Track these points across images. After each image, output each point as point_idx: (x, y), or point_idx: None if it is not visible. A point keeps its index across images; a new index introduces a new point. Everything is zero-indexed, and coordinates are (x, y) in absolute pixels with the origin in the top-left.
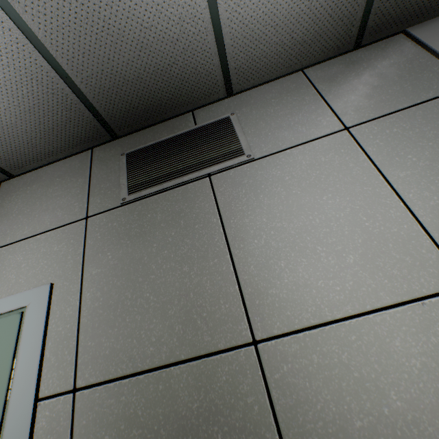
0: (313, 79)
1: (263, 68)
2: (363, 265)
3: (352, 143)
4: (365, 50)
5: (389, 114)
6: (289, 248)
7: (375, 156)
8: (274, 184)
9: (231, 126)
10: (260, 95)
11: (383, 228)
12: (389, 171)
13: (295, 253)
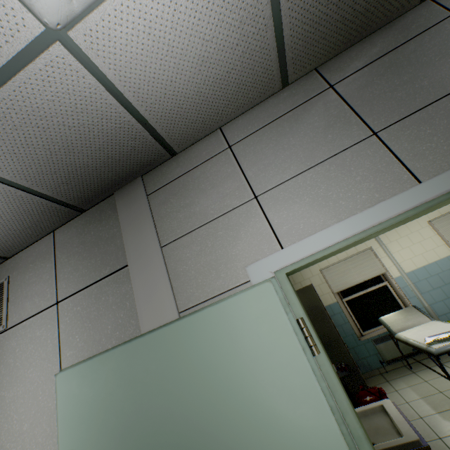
0: (57, 244)
1: (14, 243)
2: (30, 432)
3: (56, 318)
4: (92, 211)
5: (81, 290)
6: (3, 415)
7: (62, 334)
8: (10, 355)
9: (3, 293)
10: (26, 257)
11: (46, 402)
12: (64, 349)
13: (4, 419)
